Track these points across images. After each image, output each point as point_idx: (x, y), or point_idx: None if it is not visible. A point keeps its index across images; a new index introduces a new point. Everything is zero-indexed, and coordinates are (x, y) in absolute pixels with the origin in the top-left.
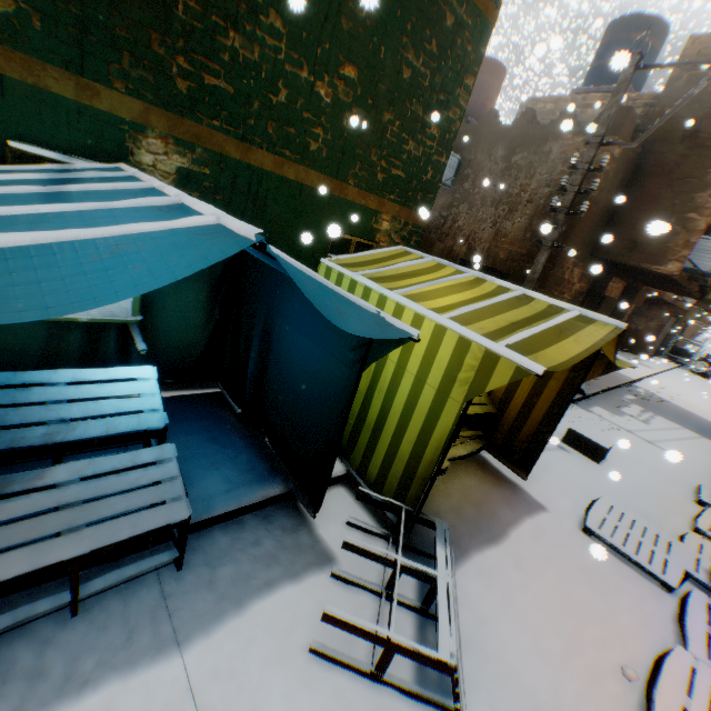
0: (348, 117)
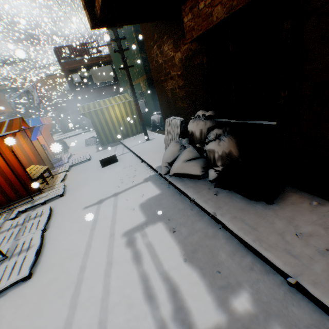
0: (131, 68)
